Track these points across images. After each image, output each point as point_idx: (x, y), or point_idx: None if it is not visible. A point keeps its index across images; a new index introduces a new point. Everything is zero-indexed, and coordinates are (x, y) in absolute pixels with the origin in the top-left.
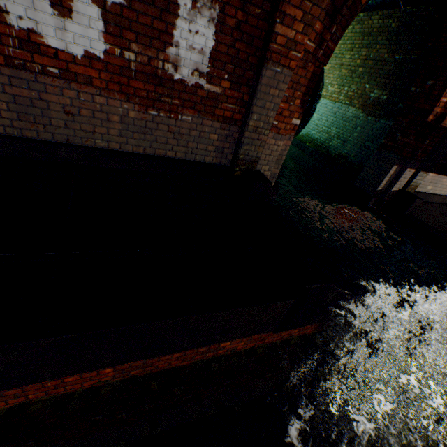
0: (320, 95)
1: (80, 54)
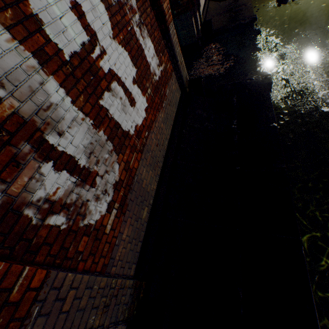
0: None
1: (144, 114)
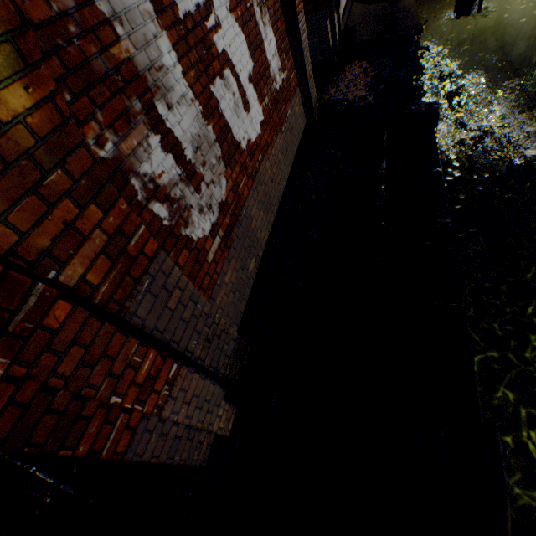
0: None
1: (259, 129)
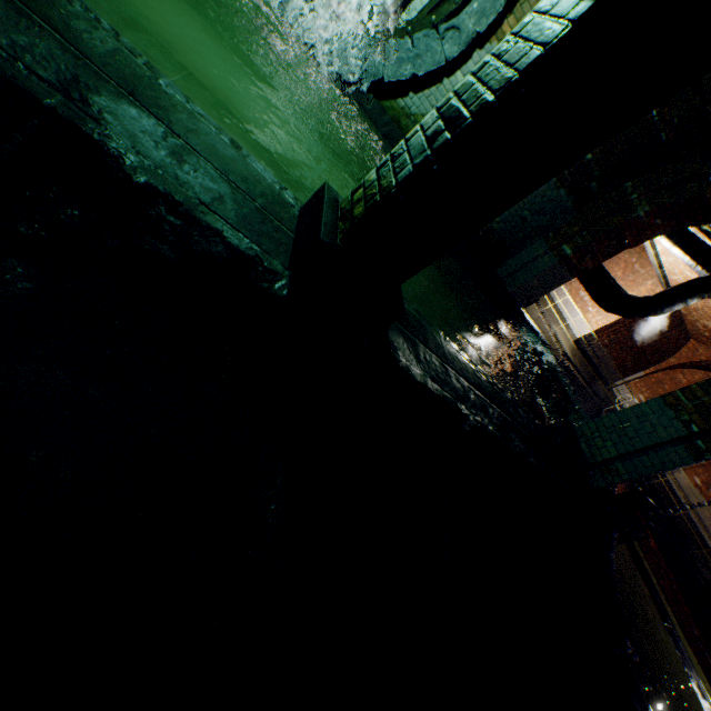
0: (497, 24)
1: None
